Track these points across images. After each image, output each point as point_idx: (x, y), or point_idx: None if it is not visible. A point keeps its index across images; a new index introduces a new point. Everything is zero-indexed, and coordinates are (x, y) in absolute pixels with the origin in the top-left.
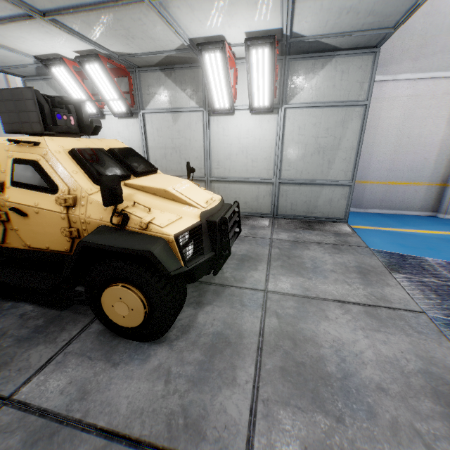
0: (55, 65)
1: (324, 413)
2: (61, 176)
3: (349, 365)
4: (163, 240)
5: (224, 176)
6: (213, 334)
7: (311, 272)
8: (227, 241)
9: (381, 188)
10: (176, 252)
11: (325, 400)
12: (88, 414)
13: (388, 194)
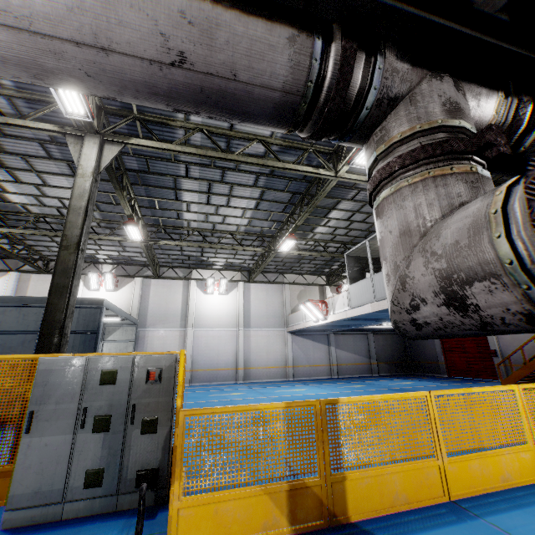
0: None
1: None
2: None
3: None
4: None
5: None
6: None
7: None
8: None
9: None
10: None
11: None
12: None
13: None
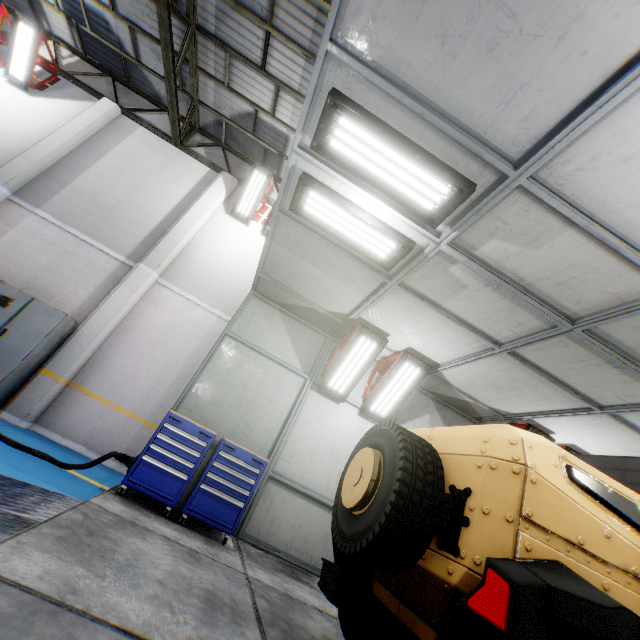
0: (374, 338)
1: None
2: None
3: None
4: None
5: None
6: None
7: None
8: None
9: None
10: None
11: None
12: None
13: None
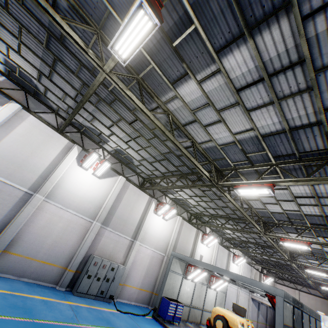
0: (200, 270)
1: None
2: None
3: None
4: None
5: (206, 308)
6: None
7: None
8: None
9: None
10: None
11: None
12: None
13: None
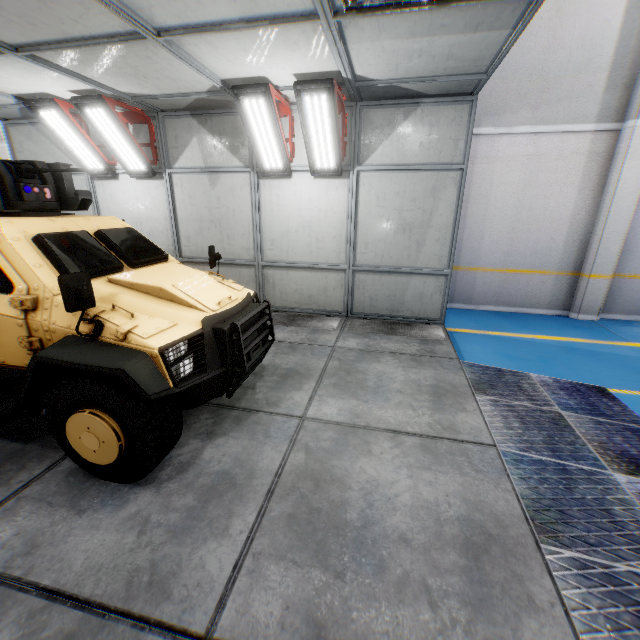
0: (44, 107)
1: (323, 568)
2: (20, 270)
3: (375, 512)
4: (144, 355)
5: (281, 259)
6: (217, 473)
7: (371, 393)
8: (240, 354)
9: (497, 277)
10: (162, 369)
11: (331, 553)
12: (33, 571)
13: (506, 285)
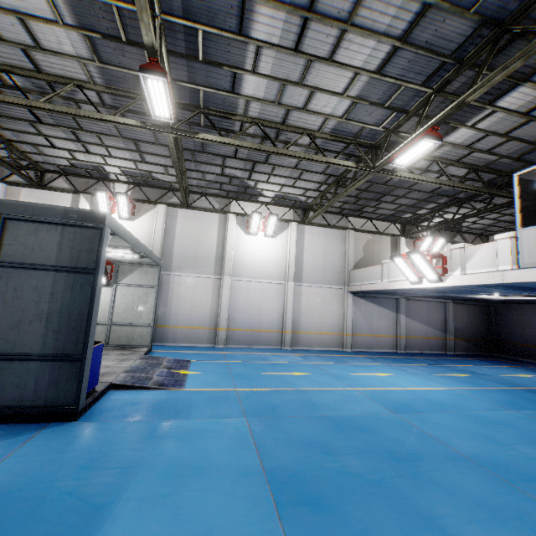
0: None
1: None
2: None
3: None
4: None
5: None
6: None
7: None
8: None
9: (186, 330)
10: None
11: None
12: None
13: (190, 334)
